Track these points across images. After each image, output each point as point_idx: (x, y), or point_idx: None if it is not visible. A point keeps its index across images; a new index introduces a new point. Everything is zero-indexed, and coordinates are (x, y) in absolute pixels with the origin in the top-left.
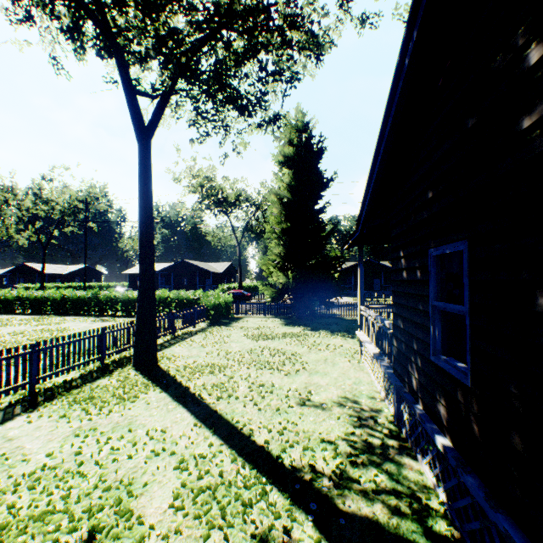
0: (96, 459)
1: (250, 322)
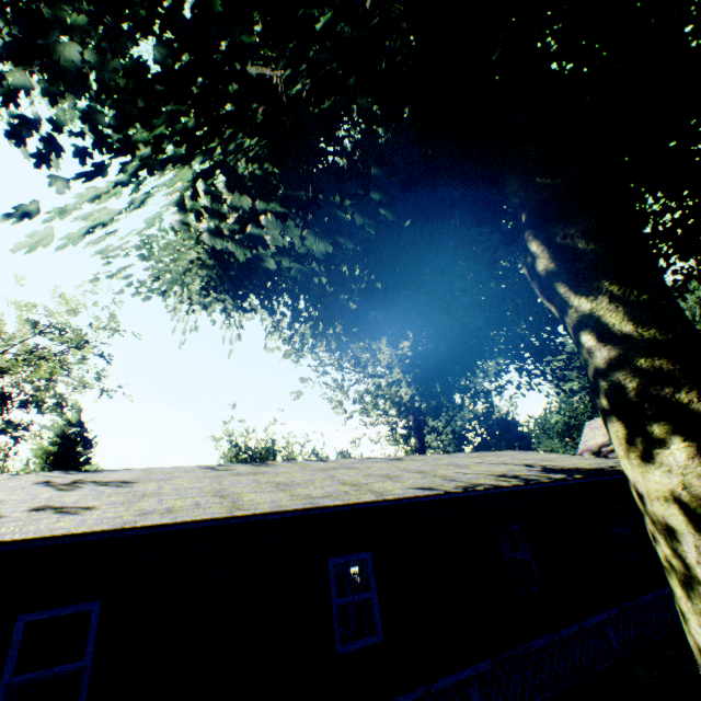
0: None
1: None
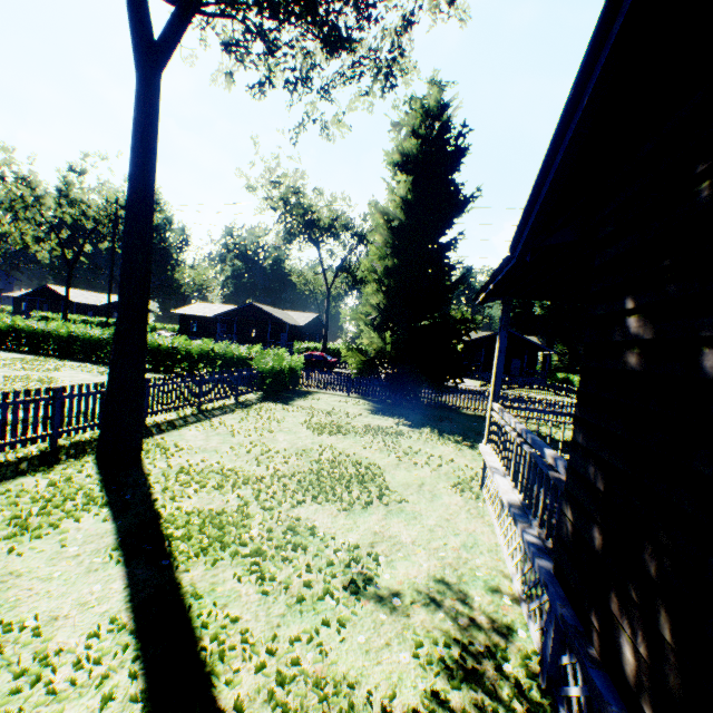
0: None
1: (322, 402)
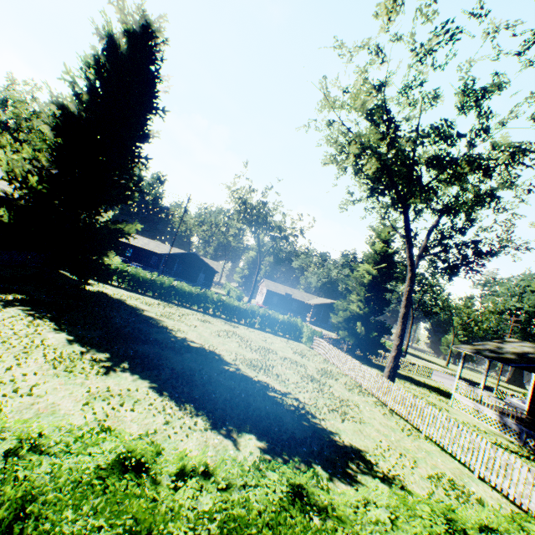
0: None
1: None
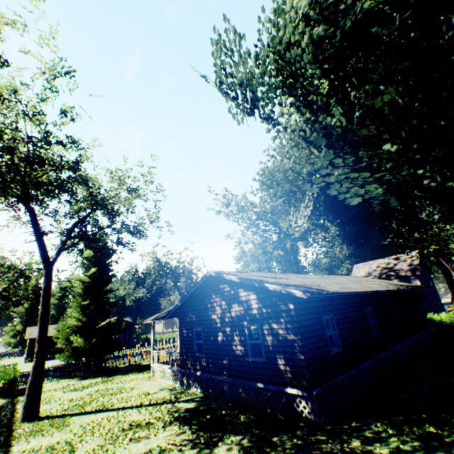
0: (100, 424)
1: (48, 386)
